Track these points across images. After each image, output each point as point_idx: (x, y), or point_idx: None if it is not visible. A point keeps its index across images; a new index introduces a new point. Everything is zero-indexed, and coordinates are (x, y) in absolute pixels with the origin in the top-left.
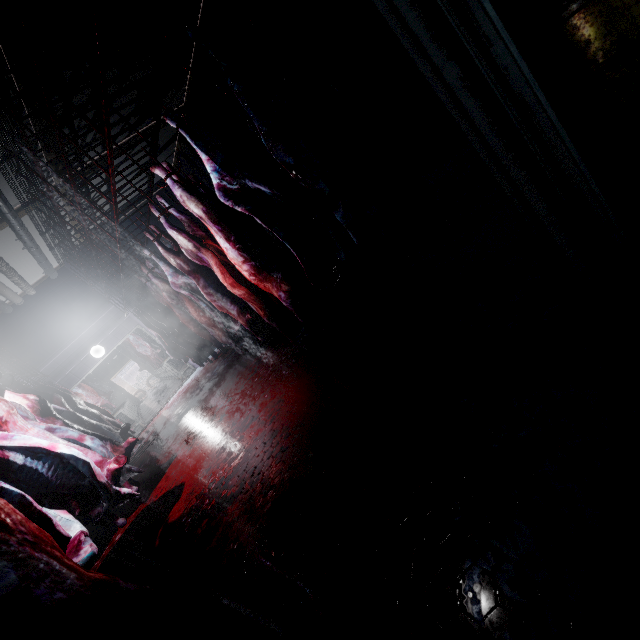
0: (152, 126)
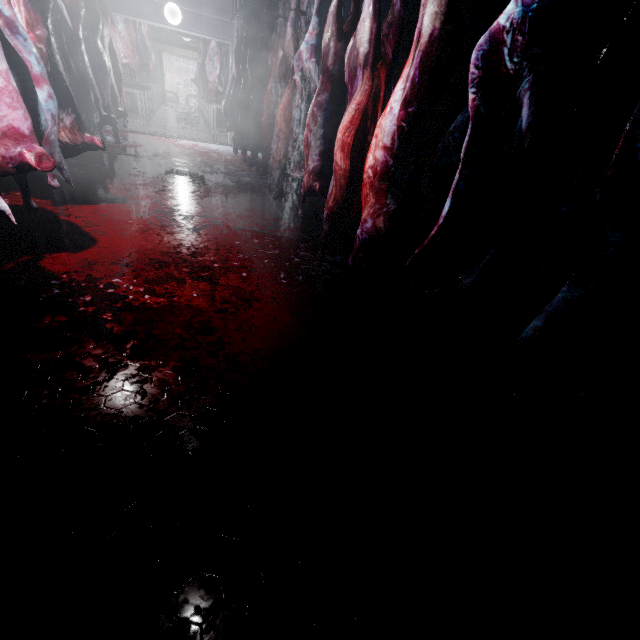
0: None
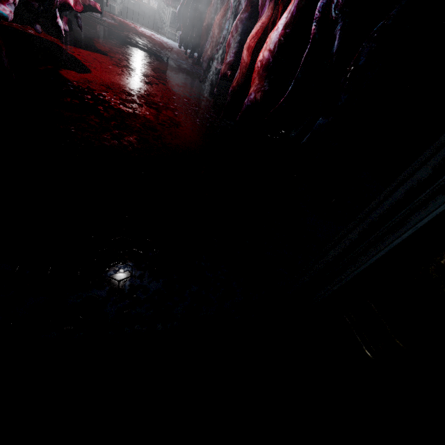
0: None
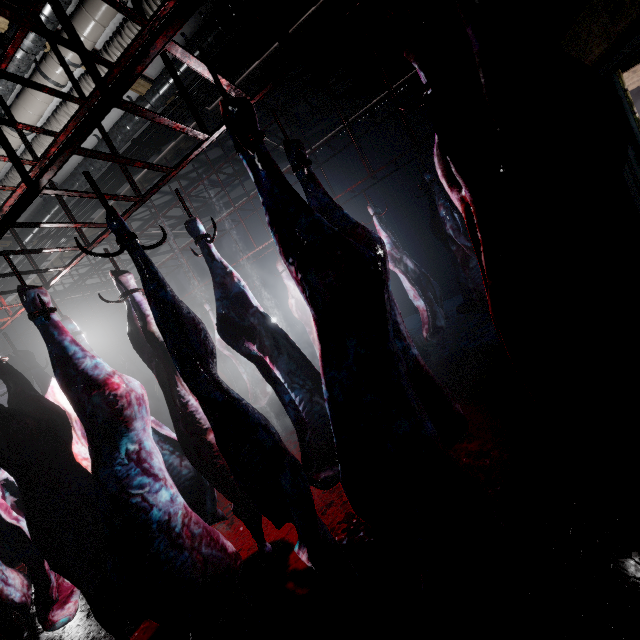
0: (176, 233)
